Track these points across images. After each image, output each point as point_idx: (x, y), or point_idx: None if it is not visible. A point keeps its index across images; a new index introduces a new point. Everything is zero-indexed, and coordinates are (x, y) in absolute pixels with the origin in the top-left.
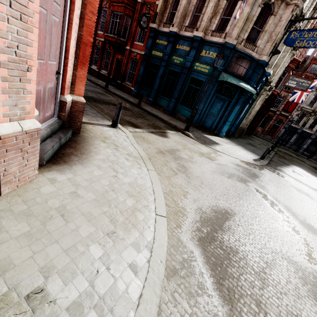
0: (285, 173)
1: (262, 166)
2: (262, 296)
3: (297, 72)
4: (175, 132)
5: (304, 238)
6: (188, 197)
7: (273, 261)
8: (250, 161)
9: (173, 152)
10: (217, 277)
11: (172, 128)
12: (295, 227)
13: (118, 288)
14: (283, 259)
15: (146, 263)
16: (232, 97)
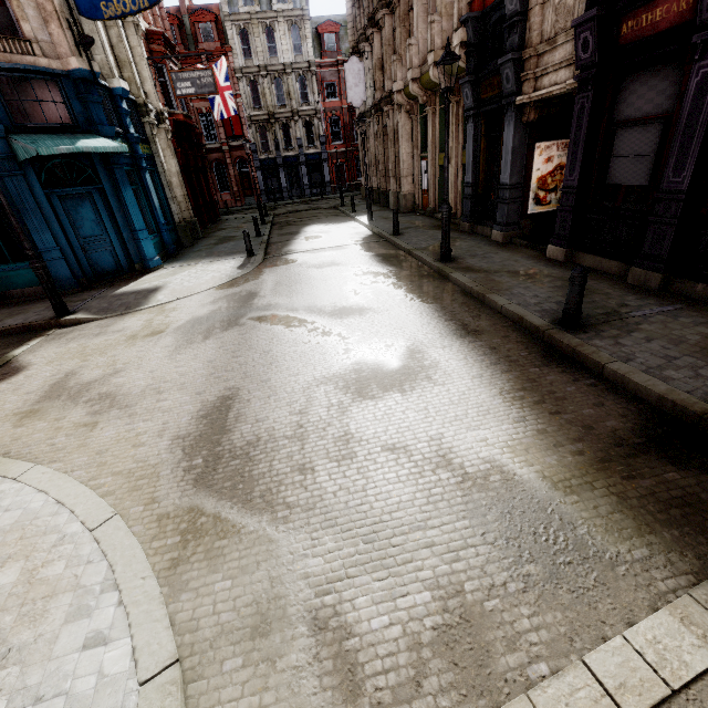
0: (295, 252)
1: (257, 268)
2: (305, 456)
3: (188, 50)
4: (38, 340)
5: (339, 333)
6: (145, 442)
7: (307, 402)
8: (234, 275)
9: (60, 388)
10: (243, 498)
11: (22, 336)
12: (325, 327)
13: (82, 692)
14: (319, 387)
15: (117, 610)
16: (96, 180)
